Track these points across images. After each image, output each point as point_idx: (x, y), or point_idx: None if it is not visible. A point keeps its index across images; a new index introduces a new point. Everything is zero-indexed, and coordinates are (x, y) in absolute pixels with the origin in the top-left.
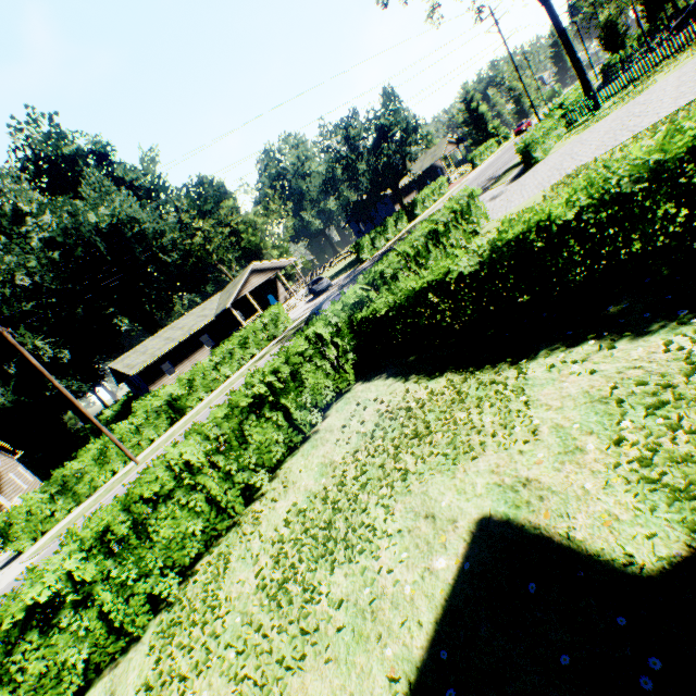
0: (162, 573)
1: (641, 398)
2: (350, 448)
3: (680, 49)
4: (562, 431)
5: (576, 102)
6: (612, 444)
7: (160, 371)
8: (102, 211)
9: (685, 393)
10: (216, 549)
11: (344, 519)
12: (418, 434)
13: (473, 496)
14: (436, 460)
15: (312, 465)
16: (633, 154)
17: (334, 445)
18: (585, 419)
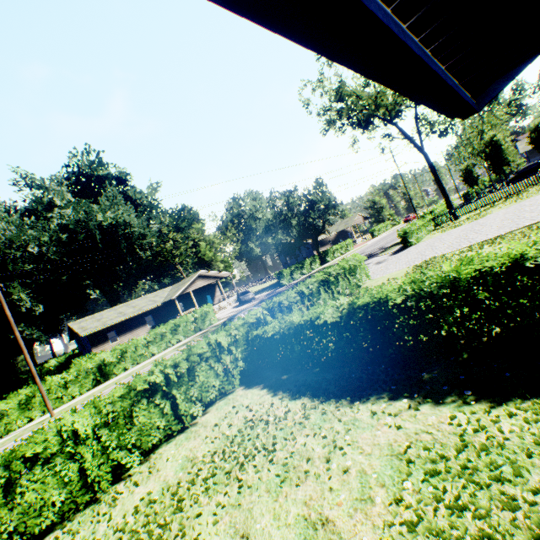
0: (12, 539)
1: (423, 462)
2: (213, 447)
3: (509, 195)
4: (365, 477)
5: (443, 212)
6: (394, 501)
7: (105, 337)
8: (109, 214)
9: (453, 466)
10: (70, 524)
11: (180, 520)
12: (265, 448)
13: (284, 524)
14: (270, 478)
15: (179, 456)
16: (445, 267)
17: (202, 440)
18: (383, 470)
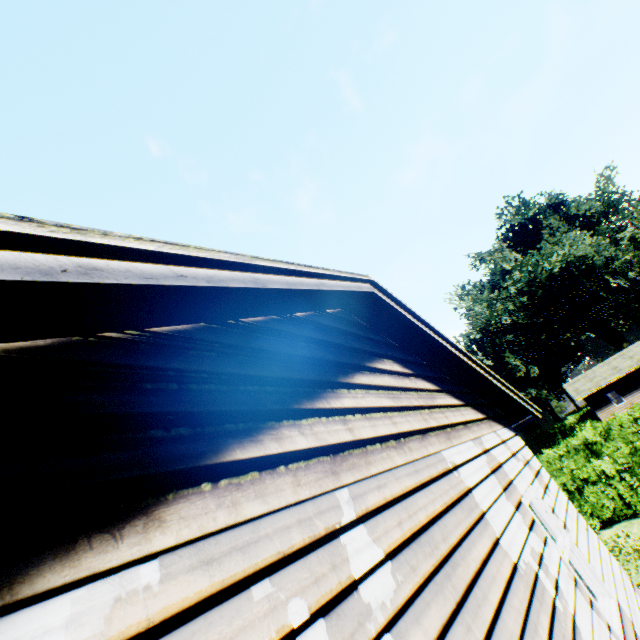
0: None
1: None
2: None
3: None
4: None
5: None
6: None
7: (604, 398)
8: (553, 258)
9: None
10: None
11: None
12: None
13: None
14: None
15: None
16: None
17: None
18: None
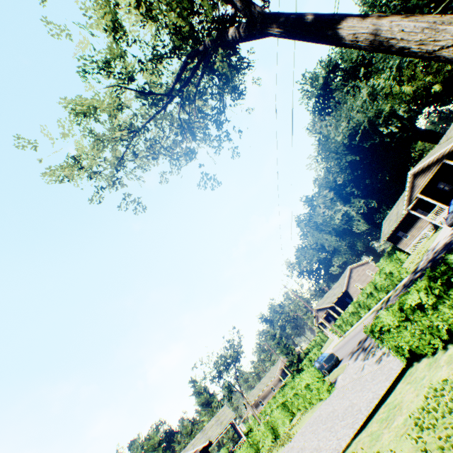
0: None
1: None
2: None
3: None
4: None
5: None
6: None
7: (397, 237)
8: (341, 132)
9: None
10: None
11: None
12: None
13: None
14: None
15: None
16: None
17: None
18: None
